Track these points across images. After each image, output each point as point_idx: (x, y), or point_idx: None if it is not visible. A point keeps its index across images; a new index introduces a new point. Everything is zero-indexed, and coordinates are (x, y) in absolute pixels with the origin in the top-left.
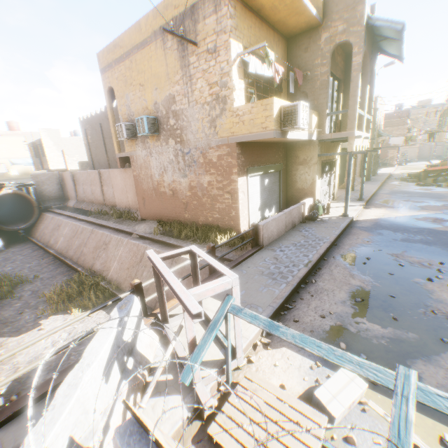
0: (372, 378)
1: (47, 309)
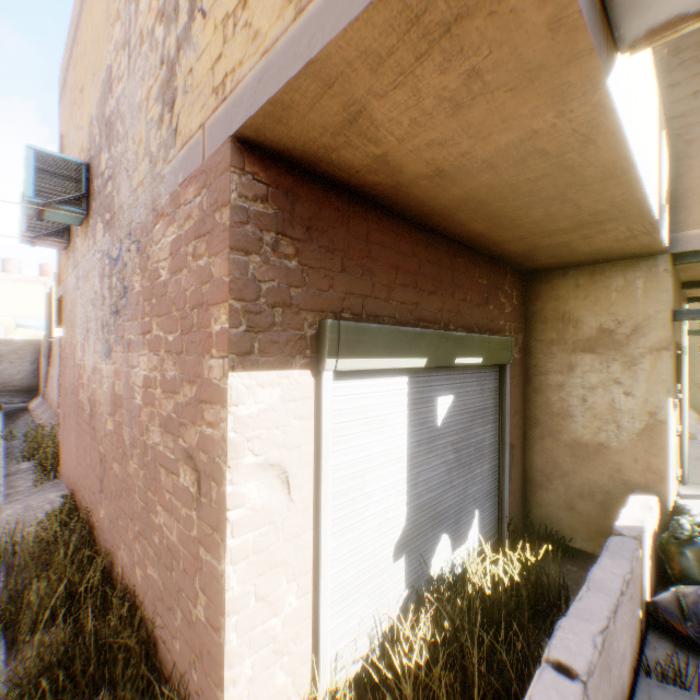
0: None
1: None
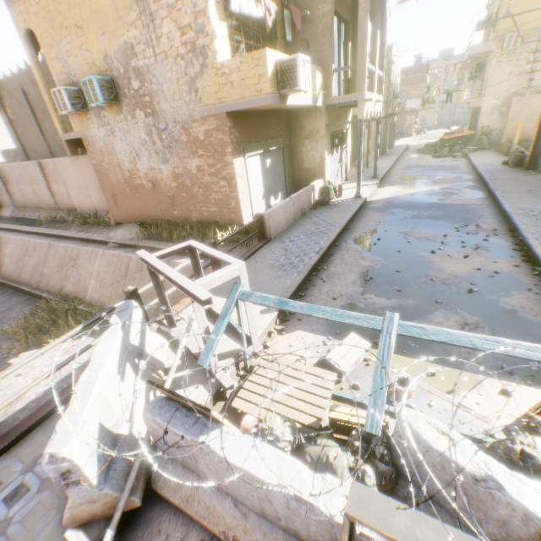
0: (366, 325)
1: (14, 346)
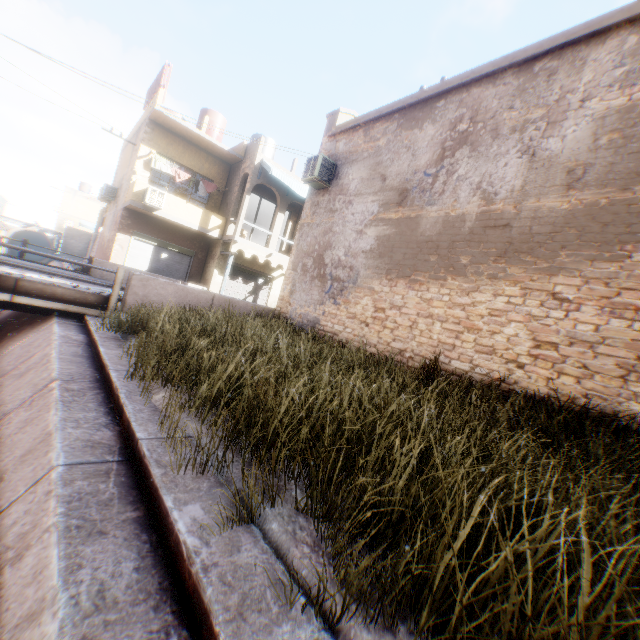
0: None
1: None
